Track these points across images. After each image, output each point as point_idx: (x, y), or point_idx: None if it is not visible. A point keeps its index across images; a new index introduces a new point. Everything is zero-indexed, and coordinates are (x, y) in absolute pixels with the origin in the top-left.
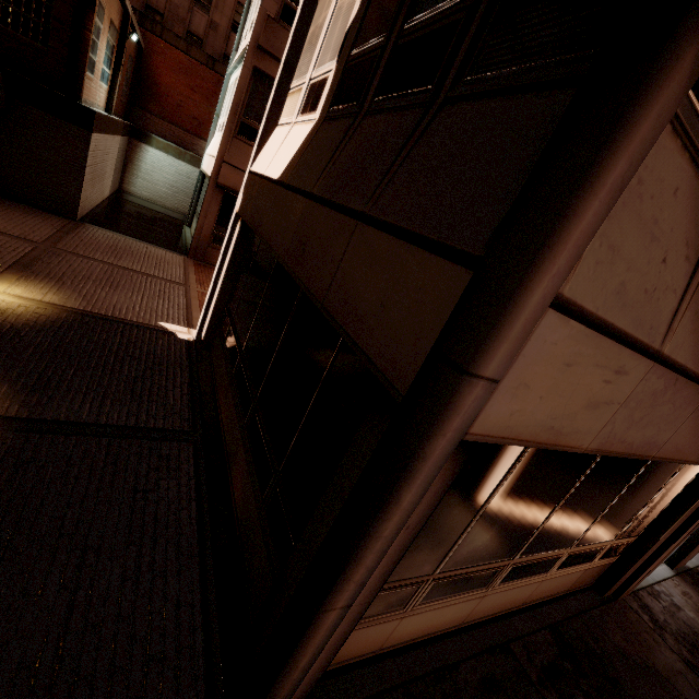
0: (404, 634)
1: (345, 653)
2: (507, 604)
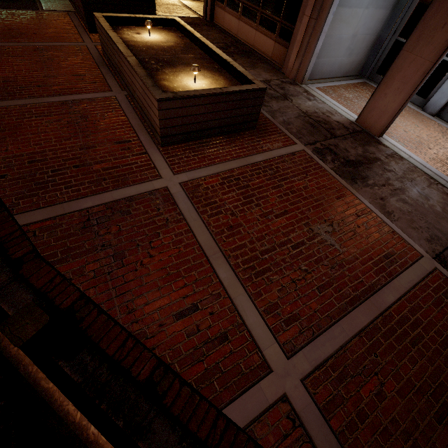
0: (226, 23)
1: (218, 19)
2: (248, 38)
